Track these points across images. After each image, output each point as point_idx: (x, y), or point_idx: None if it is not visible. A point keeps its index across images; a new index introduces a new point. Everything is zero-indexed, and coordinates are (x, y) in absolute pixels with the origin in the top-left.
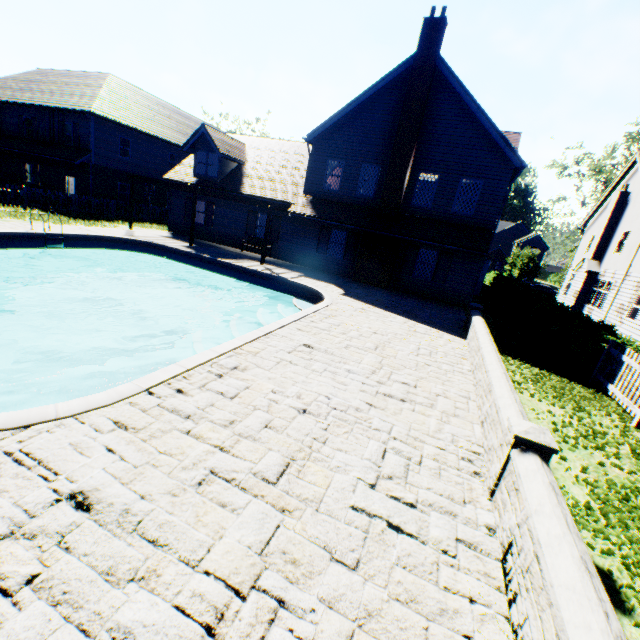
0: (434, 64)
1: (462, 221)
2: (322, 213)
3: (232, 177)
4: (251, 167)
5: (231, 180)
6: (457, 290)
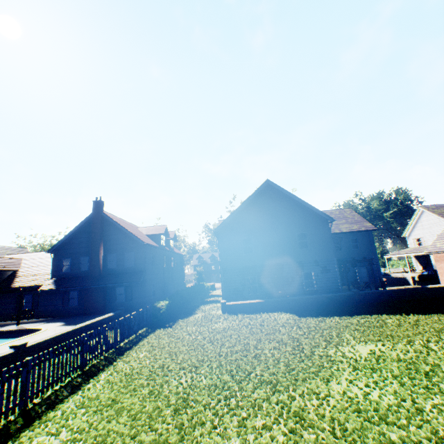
0: (101, 215)
1: (131, 270)
2: (60, 285)
3: (8, 279)
4: (23, 270)
5: (7, 281)
6: (139, 302)
